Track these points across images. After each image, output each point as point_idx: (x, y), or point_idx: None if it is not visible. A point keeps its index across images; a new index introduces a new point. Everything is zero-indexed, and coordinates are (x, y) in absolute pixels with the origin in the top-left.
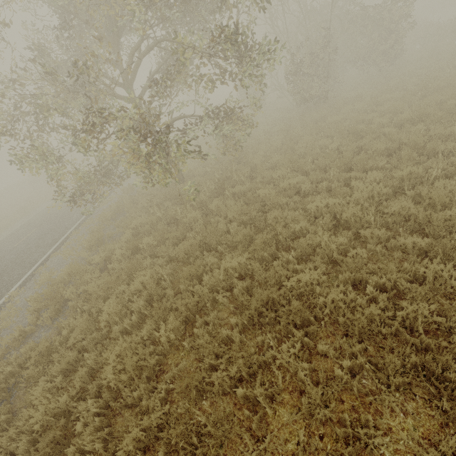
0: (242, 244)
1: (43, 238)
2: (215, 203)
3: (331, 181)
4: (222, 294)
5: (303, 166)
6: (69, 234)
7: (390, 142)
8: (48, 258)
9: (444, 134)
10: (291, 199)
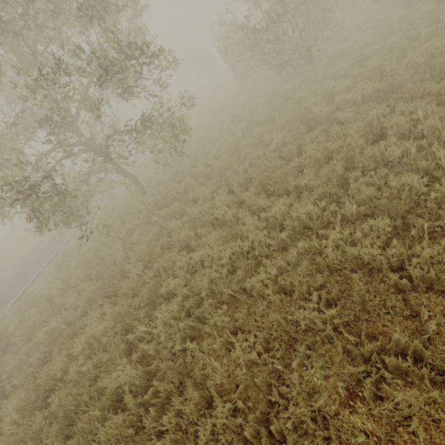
0: (130, 295)
1: (46, 251)
2: (138, 232)
3: (250, 204)
4: (76, 369)
5: (230, 180)
6: (60, 249)
7: (330, 142)
8: (38, 276)
9: (403, 125)
10: (200, 231)
